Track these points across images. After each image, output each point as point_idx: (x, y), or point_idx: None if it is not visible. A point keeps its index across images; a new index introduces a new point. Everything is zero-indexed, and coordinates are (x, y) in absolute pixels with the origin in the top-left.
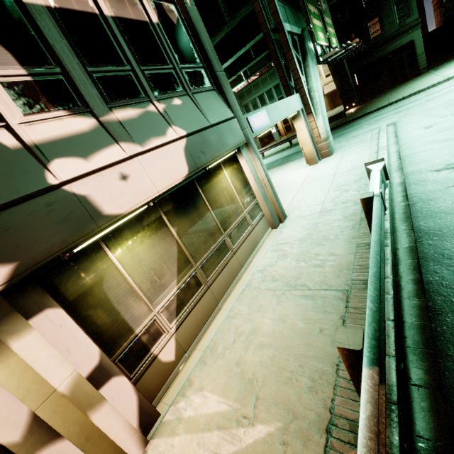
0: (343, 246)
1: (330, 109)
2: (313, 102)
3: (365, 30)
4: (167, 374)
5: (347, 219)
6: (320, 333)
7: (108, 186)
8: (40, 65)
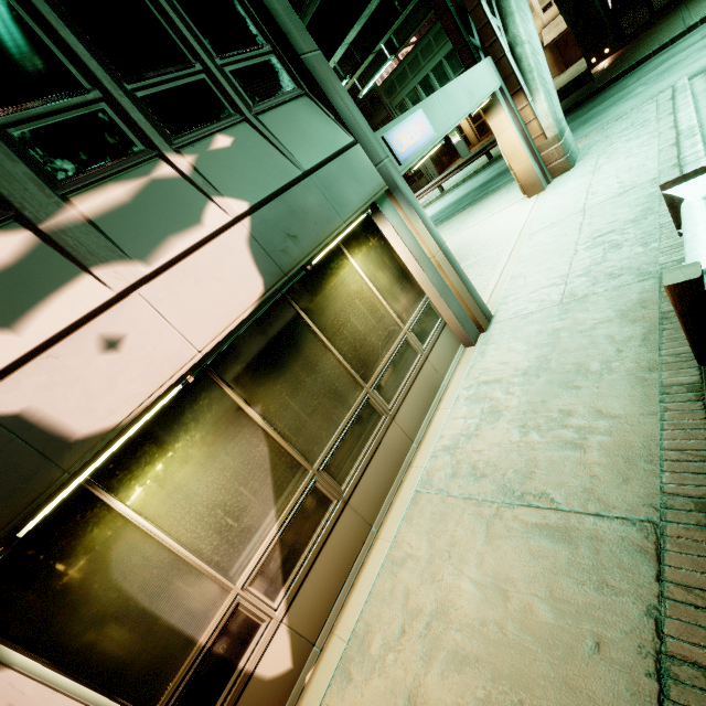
0: (627, 392)
1: (559, 73)
2: (522, 67)
3: None
4: (281, 700)
5: (628, 318)
6: (598, 654)
7: (74, 374)
8: None
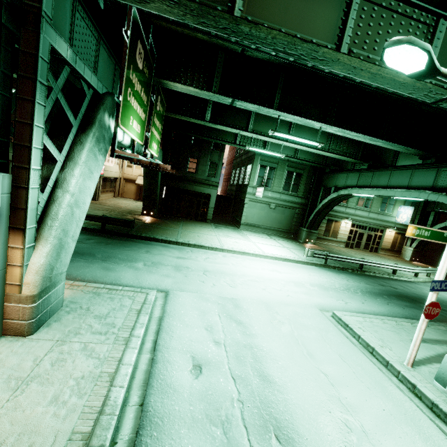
0: None
1: (135, 199)
2: (51, 208)
3: (186, 161)
4: None
5: None
6: None
7: None
8: None
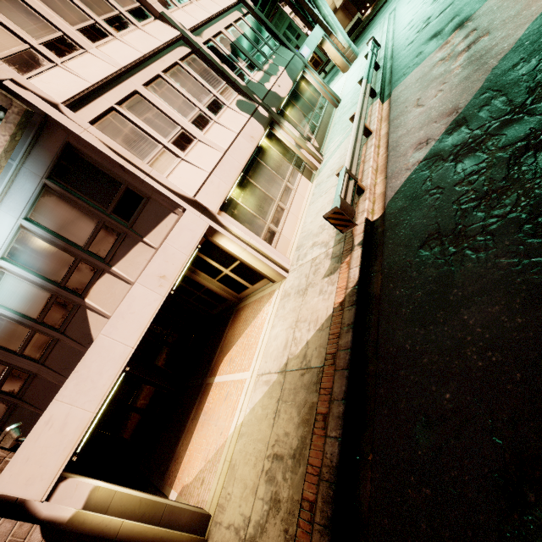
0: None
1: (350, 21)
2: (329, 25)
3: None
4: (319, 151)
5: None
6: None
7: (278, 89)
8: (245, 59)
